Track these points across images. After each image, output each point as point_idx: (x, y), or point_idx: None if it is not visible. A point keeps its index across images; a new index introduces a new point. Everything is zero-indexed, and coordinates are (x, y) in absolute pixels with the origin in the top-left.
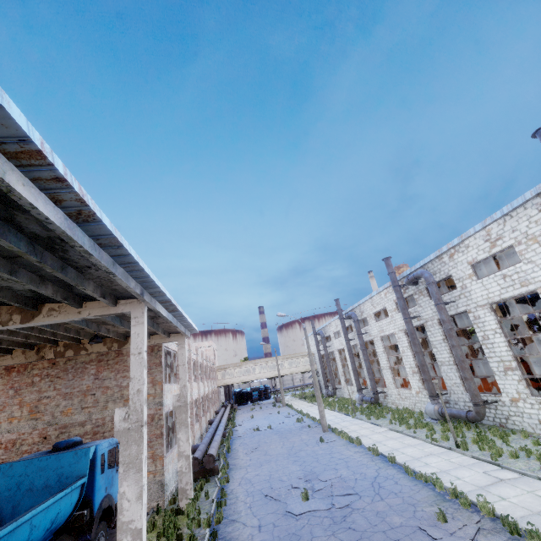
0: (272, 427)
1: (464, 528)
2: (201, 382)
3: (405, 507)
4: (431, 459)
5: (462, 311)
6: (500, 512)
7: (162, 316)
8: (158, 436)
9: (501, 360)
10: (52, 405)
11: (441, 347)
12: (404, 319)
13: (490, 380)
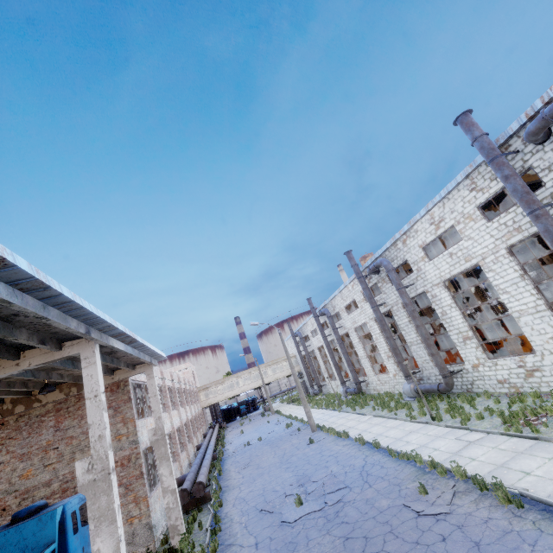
0: (263, 438)
1: (442, 496)
2: (182, 408)
3: (391, 489)
4: (411, 436)
5: (421, 292)
6: (471, 472)
7: (119, 350)
8: (138, 477)
9: (460, 332)
10: (7, 471)
11: (408, 329)
12: (372, 307)
13: (455, 351)
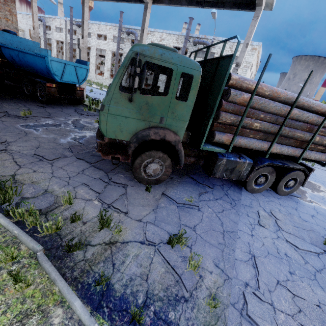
0: None
1: None
2: None
3: None
4: None
5: None
6: None
7: None
8: None
9: None
10: None
11: None
12: (117, 47)
13: None
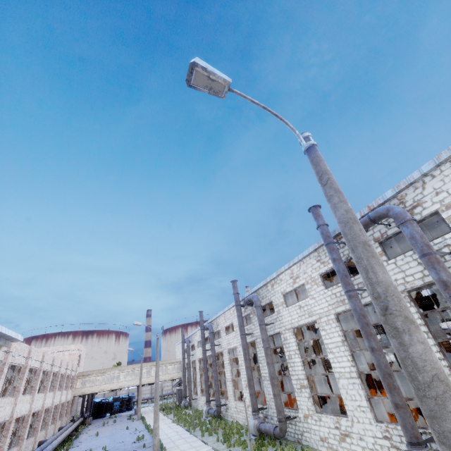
0: (109, 448)
1: None
2: (42, 393)
3: None
4: None
5: (277, 332)
6: None
7: None
8: None
9: (299, 378)
10: None
11: (264, 363)
12: (240, 335)
13: None
